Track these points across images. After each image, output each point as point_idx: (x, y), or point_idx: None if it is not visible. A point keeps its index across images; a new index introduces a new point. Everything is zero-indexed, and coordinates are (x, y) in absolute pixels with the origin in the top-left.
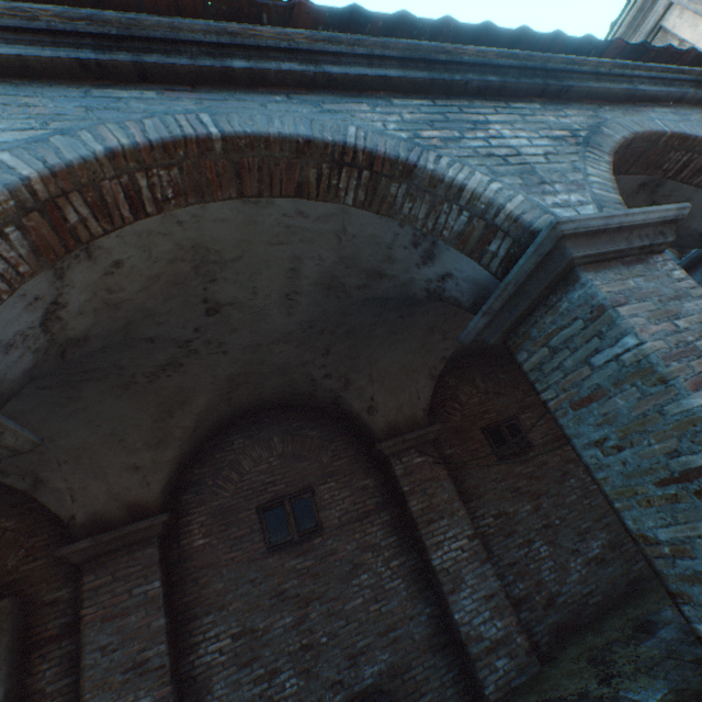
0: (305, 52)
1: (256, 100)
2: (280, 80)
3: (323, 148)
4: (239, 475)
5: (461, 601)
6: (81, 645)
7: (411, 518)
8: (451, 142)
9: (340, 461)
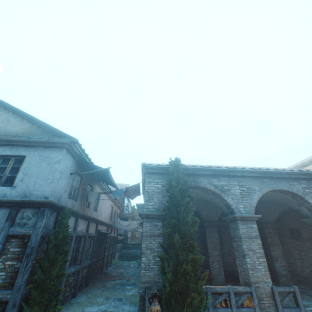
0: (288, 173)
1: (280, 181)
2: (283, 177)
3: (289, 191)
4: None
5: (276, 263)
6: (206, 240)
7: (267, 242)
8: (309, 192)
9: None
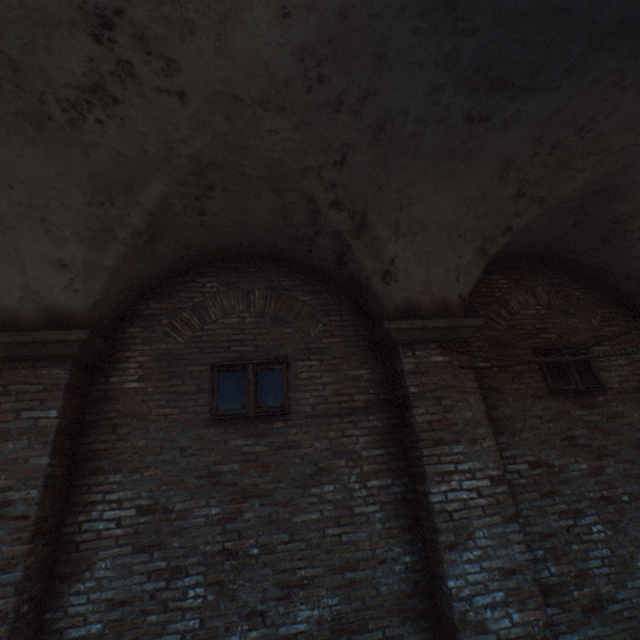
0: None
1: None
2: None
3: None
4: (201, 322)
5: (462, 564)
6: None
7: (412, 430)
8: None
9: (332, 339)
